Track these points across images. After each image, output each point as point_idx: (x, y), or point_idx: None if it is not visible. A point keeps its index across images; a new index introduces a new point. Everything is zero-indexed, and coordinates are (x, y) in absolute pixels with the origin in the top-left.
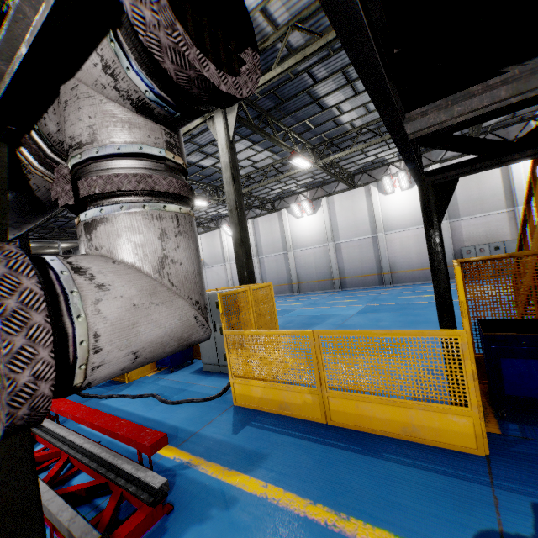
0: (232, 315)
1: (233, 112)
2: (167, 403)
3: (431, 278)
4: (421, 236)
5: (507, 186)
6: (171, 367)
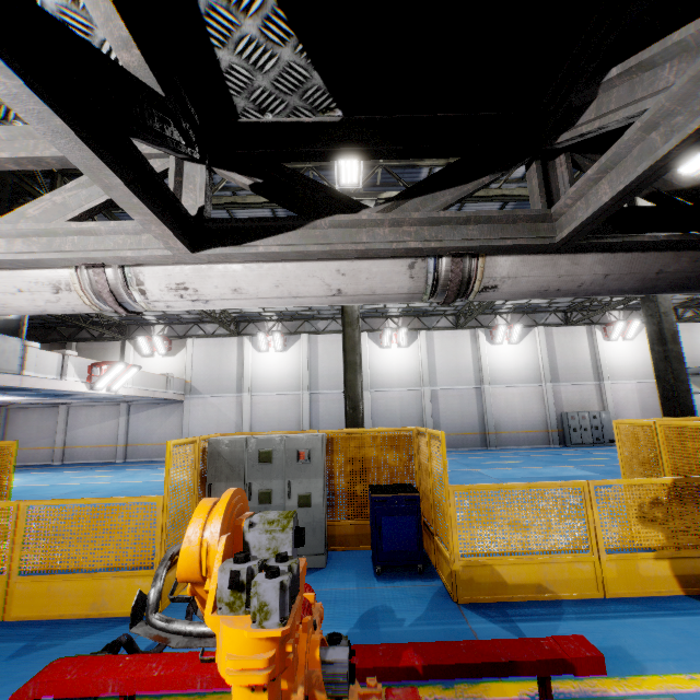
0: None
1: None
2: None
3: (535, 442)
4: (526, 395)
5: (594, 361)
6: None
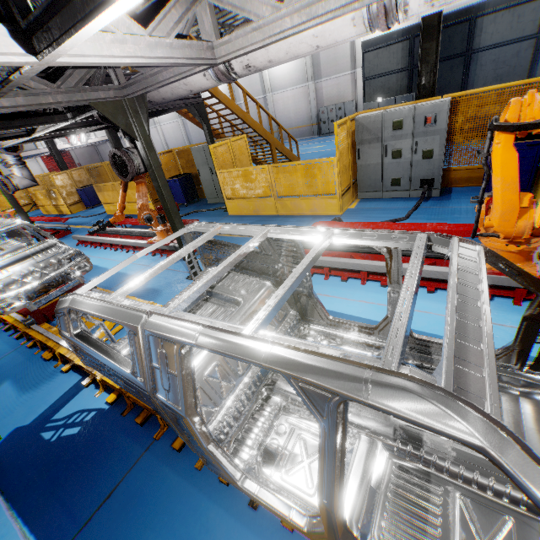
0: (97, 178)
1: None
2: (84, 217)
3: (304, 135)
4: (297, 97)
5: (353, 47)
6: (91, 206)
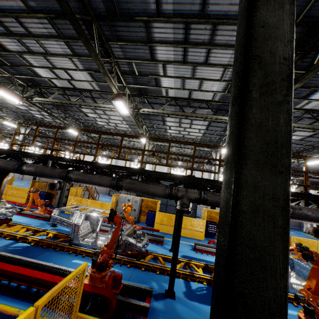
0: None
1: (29, 129)
2: None
3: (102, 193)
4: None
5: None
6: None
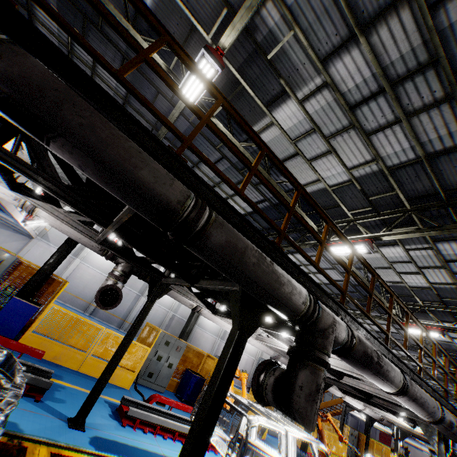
0: None
1: None
2: None
3: None
4: (208, 339)
5: None
6: None
